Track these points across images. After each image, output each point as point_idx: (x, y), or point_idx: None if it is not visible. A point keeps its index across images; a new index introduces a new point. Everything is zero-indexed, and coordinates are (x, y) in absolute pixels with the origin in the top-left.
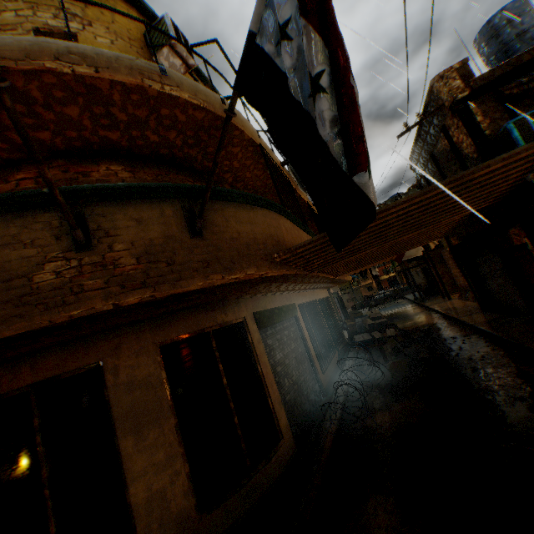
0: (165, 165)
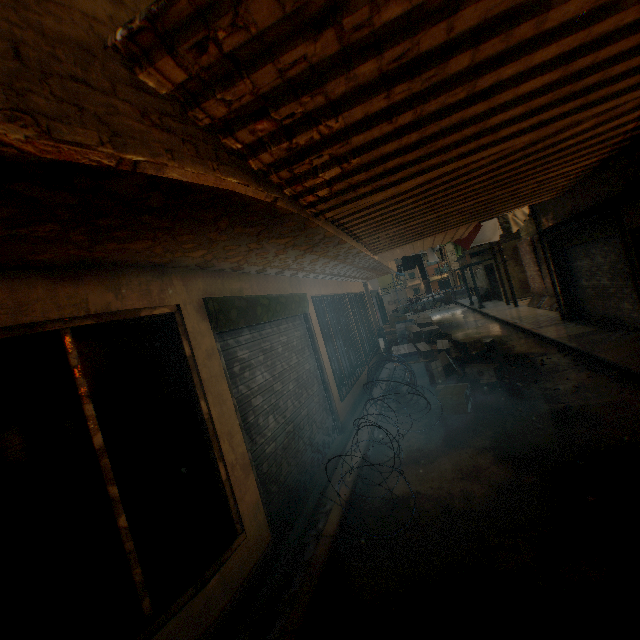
0: None
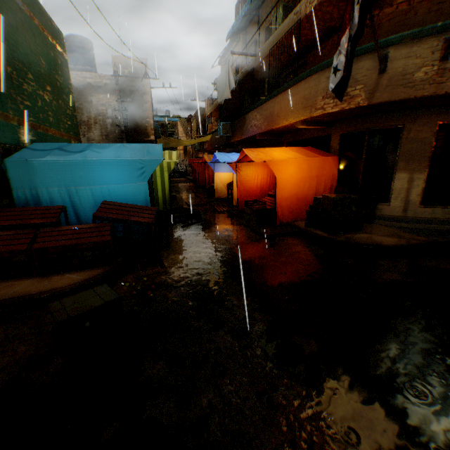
0: None
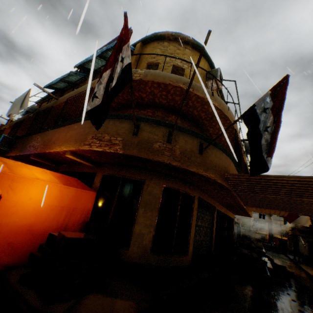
0: (193, 123)
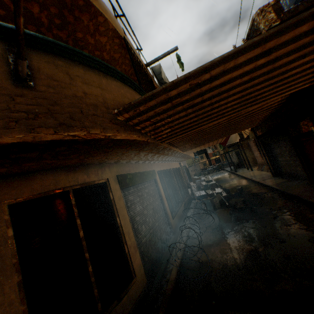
0: None
